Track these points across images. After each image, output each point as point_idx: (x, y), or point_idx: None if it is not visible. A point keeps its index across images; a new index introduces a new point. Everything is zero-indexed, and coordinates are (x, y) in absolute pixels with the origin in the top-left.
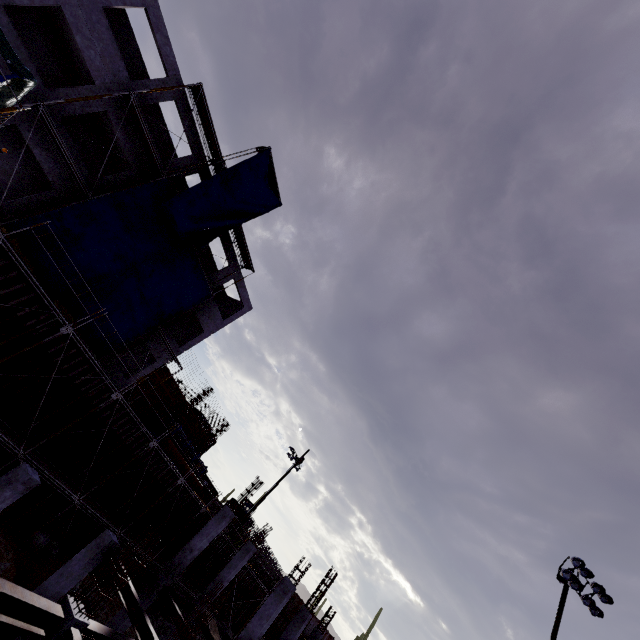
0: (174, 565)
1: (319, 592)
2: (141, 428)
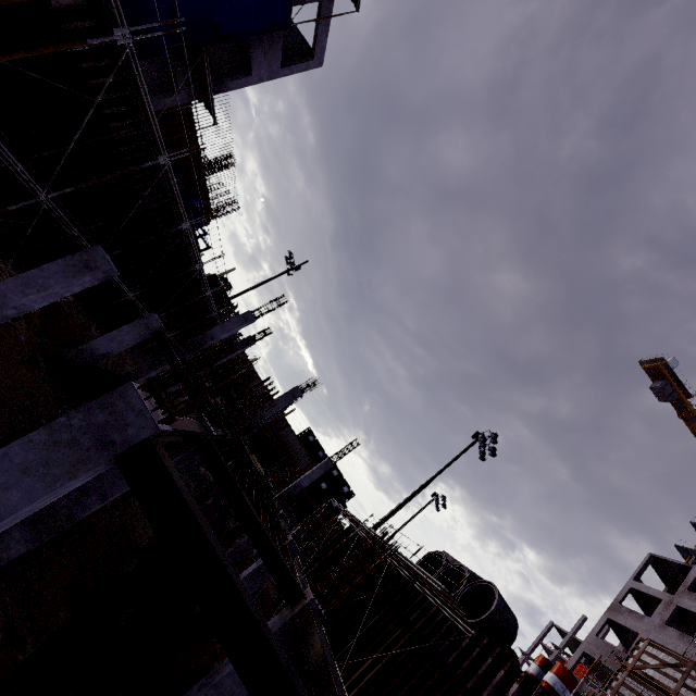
0: (195, 345)
1: (303, 391)
2: (179, 206)
